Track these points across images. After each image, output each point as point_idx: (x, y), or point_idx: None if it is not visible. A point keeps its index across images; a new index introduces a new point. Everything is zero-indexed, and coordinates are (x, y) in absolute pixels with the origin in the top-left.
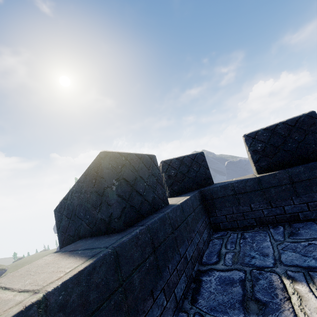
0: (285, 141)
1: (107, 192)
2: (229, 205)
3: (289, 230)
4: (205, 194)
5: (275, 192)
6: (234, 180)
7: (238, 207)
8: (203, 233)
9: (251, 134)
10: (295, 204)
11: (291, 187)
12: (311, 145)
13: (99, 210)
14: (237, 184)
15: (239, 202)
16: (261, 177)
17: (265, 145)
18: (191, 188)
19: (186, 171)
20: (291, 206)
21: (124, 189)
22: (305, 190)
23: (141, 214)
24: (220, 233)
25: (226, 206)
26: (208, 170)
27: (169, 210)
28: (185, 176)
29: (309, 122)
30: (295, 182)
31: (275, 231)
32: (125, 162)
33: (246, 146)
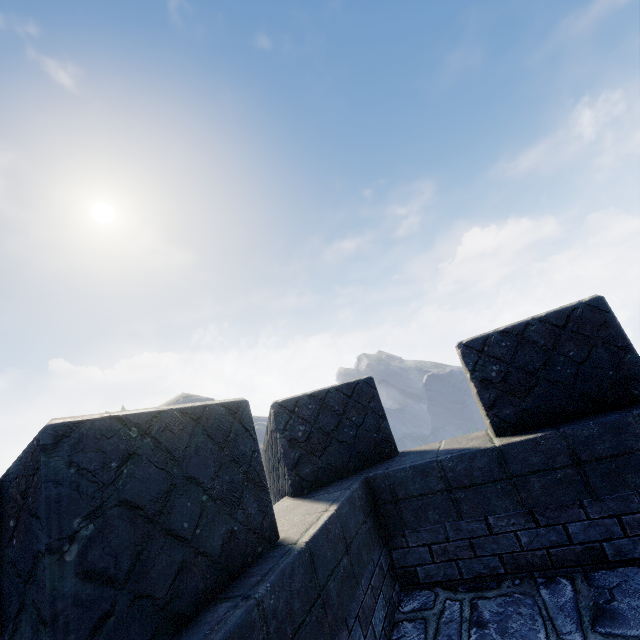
0: (548, 361)
1: (43, 572)
2: (435, 517)
3: (587, 595)
4: (378, 487)
5: (541, 486)
6: (444, 447)
7: (459, 524)
8: (375, 611)
9: (474, 342)
10: (592, 518)
11: (577, 475)
12: (605, 371)
13: (11, 633)
14: (451, 463)
15: (459, 510)
16: (505, 446)
17: (507, 368)
18: (345, 469)
19: (333, 426)
20: (584, 523)
21: (118, 541)
22: (609, 483)
23: (174, 615)
24: (419, 597)
25: (429, 521)
26: (385, 421)
27: (268, 586)
28: (331, 438)
29: (594, 320)
30: (585, 462)
31: (553, 597)
32: (139, 443)
33: (465, 369)
